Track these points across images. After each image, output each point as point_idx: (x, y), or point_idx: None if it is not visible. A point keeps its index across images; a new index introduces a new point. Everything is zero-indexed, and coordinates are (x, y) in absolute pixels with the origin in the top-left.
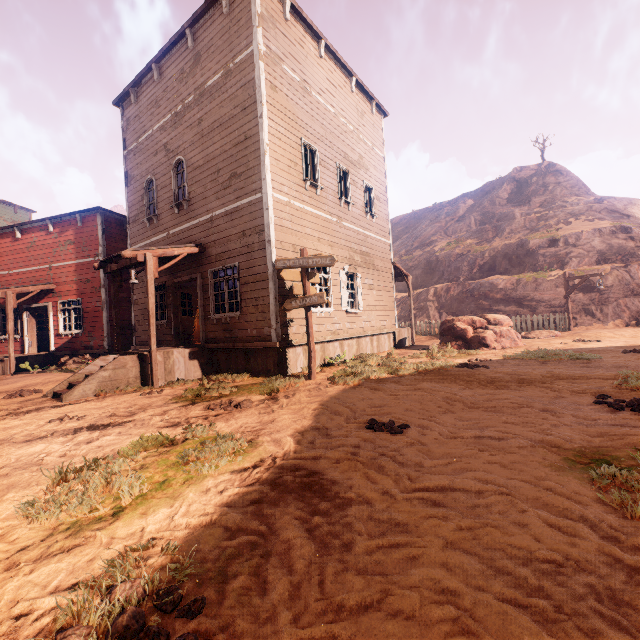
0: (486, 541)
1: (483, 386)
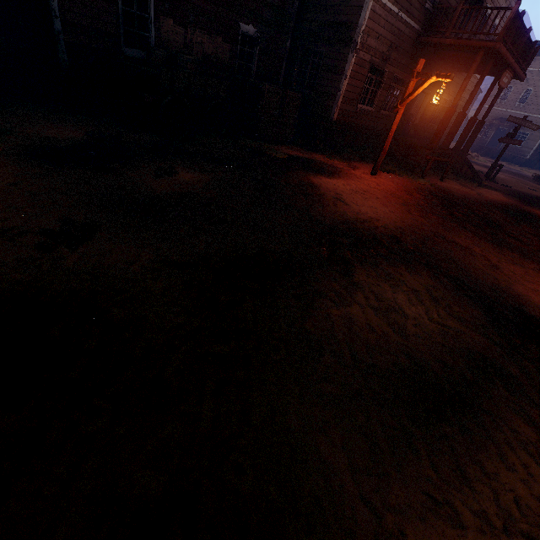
0: None
1: None
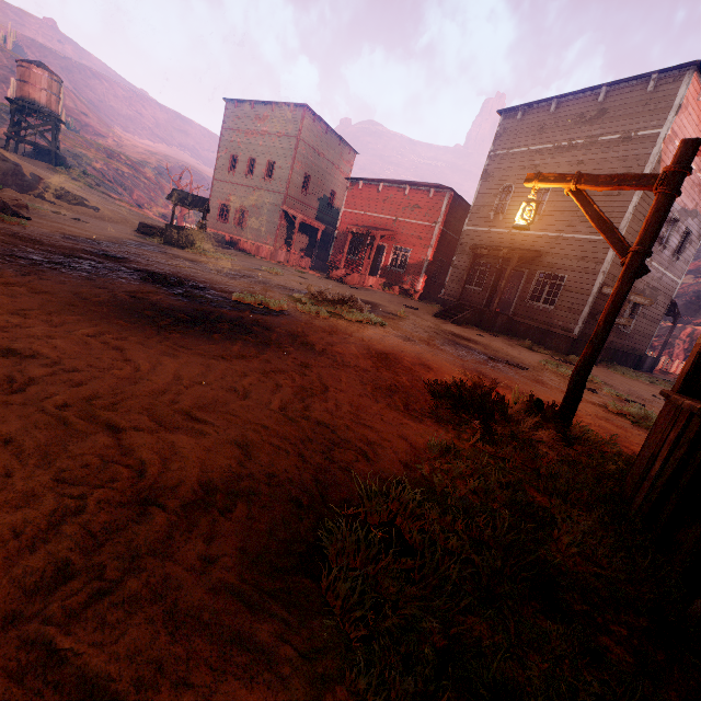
0: None
1: None
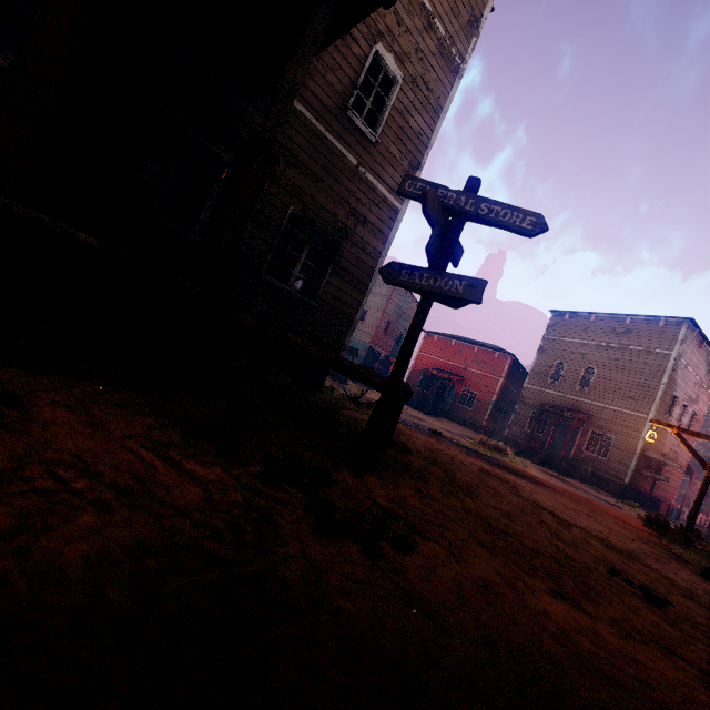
0: None
1: None
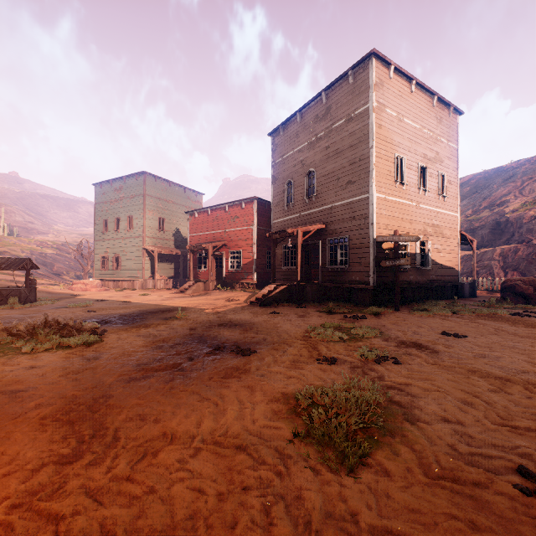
0: (499, 365)
1: (526, 326)
